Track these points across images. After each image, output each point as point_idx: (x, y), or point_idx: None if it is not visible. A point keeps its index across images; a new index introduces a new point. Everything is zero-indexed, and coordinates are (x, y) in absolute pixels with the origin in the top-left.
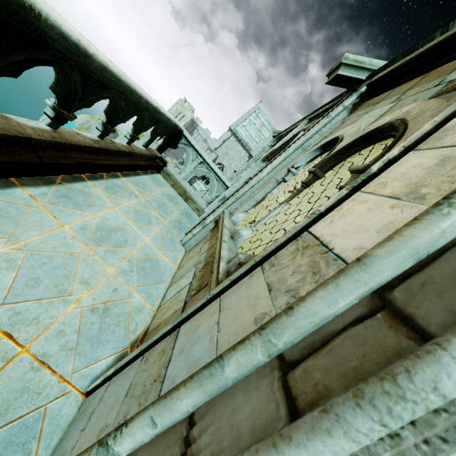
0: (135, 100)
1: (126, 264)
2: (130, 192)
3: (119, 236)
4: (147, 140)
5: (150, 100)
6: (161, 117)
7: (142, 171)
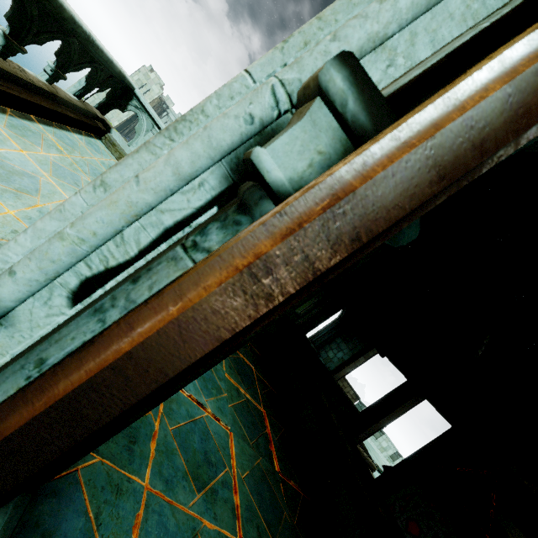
0: (55, 11)
1: (35, 213)
2: (50, 143)
3: (26, 182)
4: (80, 87)
5: (78, 20)
6: (99, 54)
7: (71, 128)
